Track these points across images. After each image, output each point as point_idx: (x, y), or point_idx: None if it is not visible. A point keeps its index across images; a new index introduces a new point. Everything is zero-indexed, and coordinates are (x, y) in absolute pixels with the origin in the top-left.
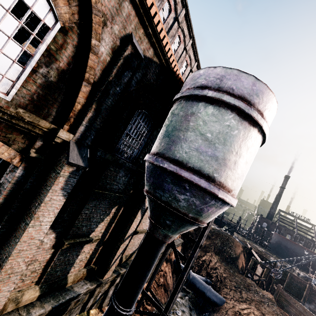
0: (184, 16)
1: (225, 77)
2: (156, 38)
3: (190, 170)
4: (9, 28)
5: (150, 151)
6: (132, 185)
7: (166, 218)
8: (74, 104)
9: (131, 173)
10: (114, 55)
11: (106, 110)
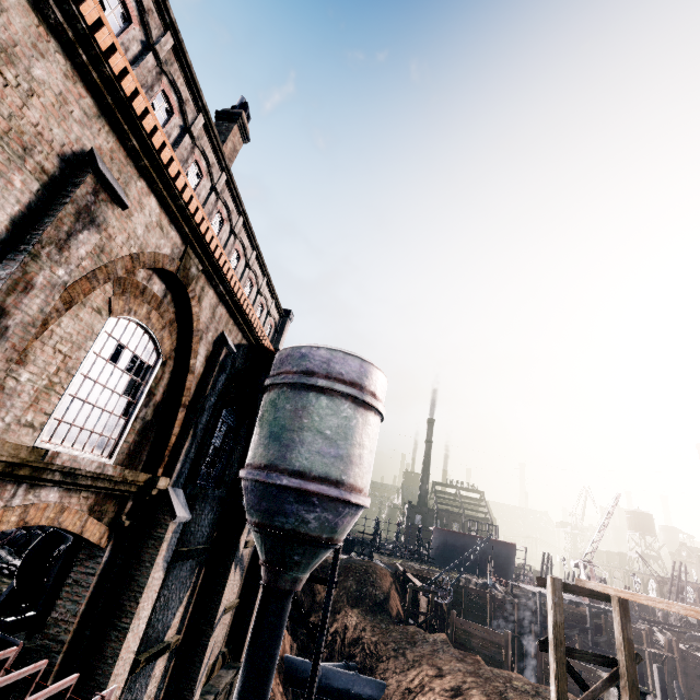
0: (242, 223)
1: (332, 360)
2: (246, 324)
3: (316, 479)
4: (122, 386)
5: (248, 462)
6: (216, 523)
7: (294, 553)
8: (169, 439)
9: (218, 503)
10: (207, 363)
11: (201, 431)
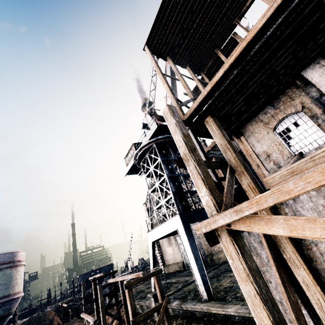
0: None
1: None
2: None
3: None
4: None
5: None
6: None
7: None
8: None
9: None
10: None
11: None
